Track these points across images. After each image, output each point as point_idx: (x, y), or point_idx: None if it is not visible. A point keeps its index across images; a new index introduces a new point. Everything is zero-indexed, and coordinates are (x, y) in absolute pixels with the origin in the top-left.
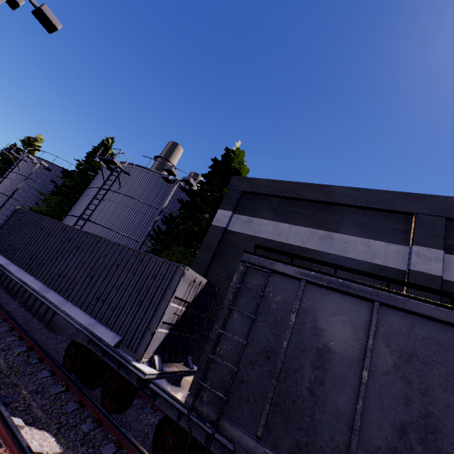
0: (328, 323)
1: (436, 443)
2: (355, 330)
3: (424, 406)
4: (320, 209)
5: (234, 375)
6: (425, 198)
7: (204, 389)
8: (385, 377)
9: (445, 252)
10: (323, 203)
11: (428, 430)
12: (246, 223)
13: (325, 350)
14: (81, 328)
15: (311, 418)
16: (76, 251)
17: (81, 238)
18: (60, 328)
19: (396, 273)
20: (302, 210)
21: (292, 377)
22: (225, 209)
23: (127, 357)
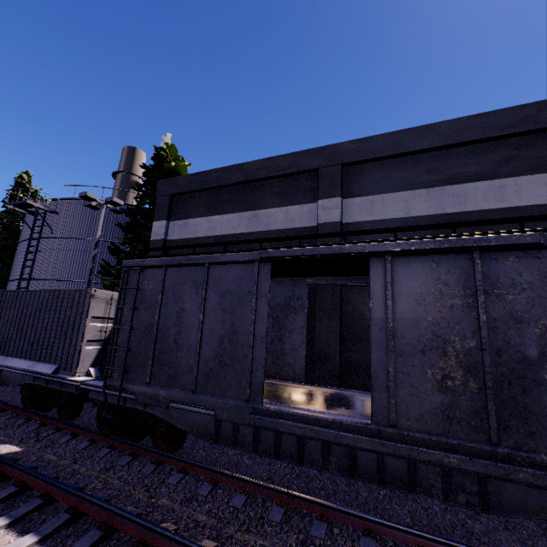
0: (182, 291)
1: (237, 339)
2: (197, 290)
3: (232, 321)
4: (244, 190)
5: (126, 352)
6: (324, 150)
7: (114, 371)
8: (213, 313)
9: (344, 198)
10: (245, 183)
11: (234, 334)
12: (183, 227)
13: (181, 311)
14: (24, 371)
15: (176, 358)
16: (2, 312)
17: (2, 298)
18: (9, 380)
19: (310, 231)
20: (229, 196)
21: (164, 338)
22: (160, 220)
23: (63, 377)
